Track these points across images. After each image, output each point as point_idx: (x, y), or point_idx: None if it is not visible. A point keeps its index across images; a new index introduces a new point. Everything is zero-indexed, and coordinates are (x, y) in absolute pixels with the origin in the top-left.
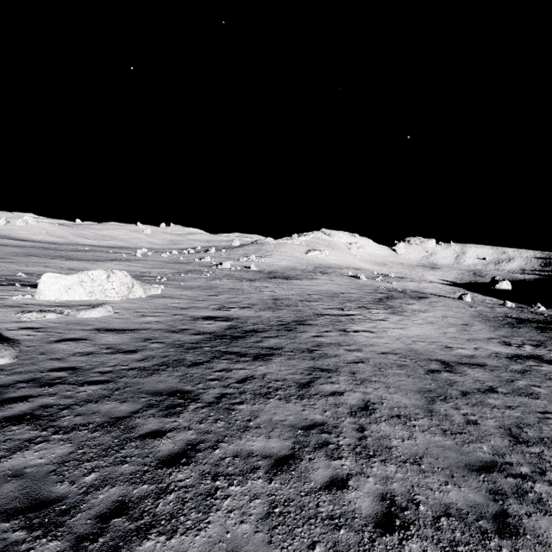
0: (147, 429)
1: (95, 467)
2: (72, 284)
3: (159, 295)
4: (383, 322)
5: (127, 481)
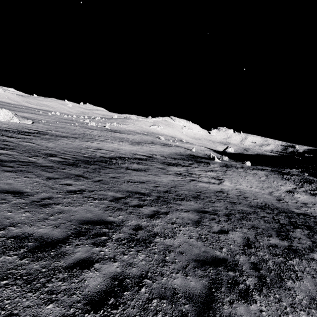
0: None
1: None
2: None
3: (29, 124)
4: (116, 144)
5: None
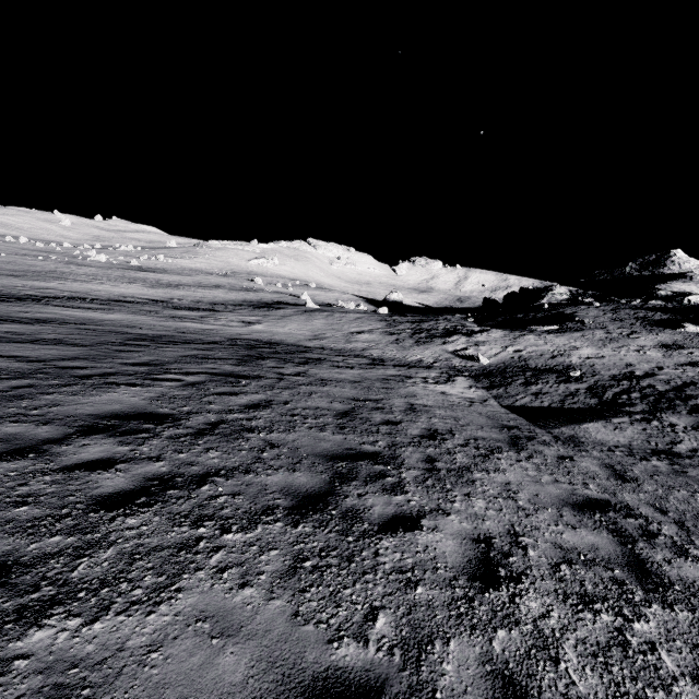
0: None
1: None
2: None
3: None
4: (107, 285)
5: None
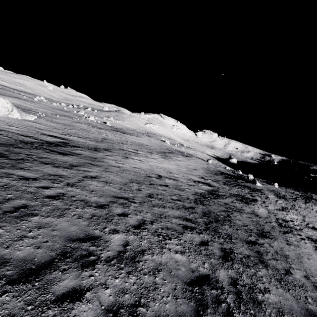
0: None
1: None
2: None
3: (32, 121)
4: (153, 159)
5: None
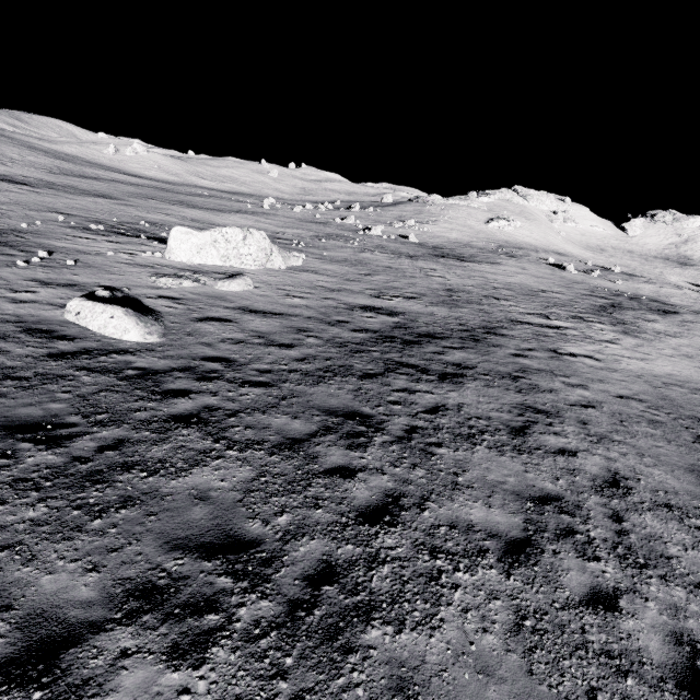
0: (332, 463)
1: (284, 505)
2: (204, 243)
3: (301, 267)
4: (612, 345)
5: (326, 534)
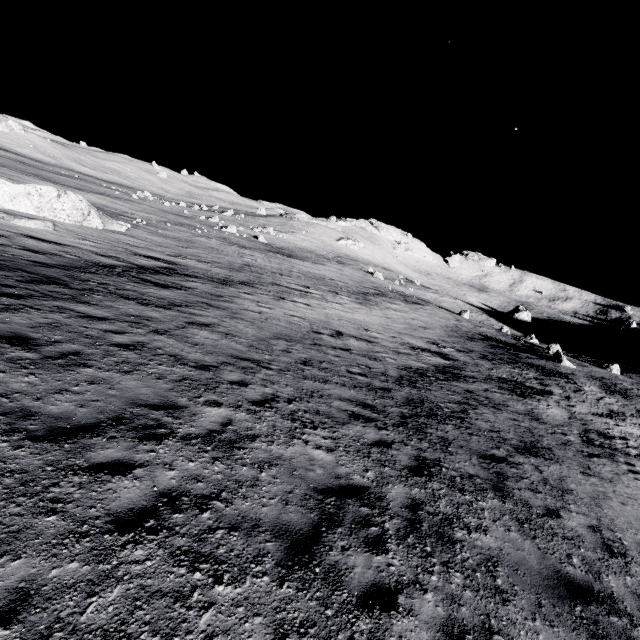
0: (4, 283)
1: None
2: (17, 194)
3: (122, 232)
4: (336, 304)
5: None
